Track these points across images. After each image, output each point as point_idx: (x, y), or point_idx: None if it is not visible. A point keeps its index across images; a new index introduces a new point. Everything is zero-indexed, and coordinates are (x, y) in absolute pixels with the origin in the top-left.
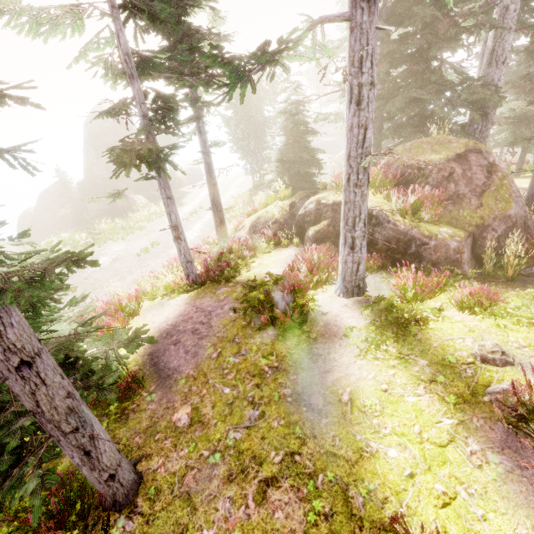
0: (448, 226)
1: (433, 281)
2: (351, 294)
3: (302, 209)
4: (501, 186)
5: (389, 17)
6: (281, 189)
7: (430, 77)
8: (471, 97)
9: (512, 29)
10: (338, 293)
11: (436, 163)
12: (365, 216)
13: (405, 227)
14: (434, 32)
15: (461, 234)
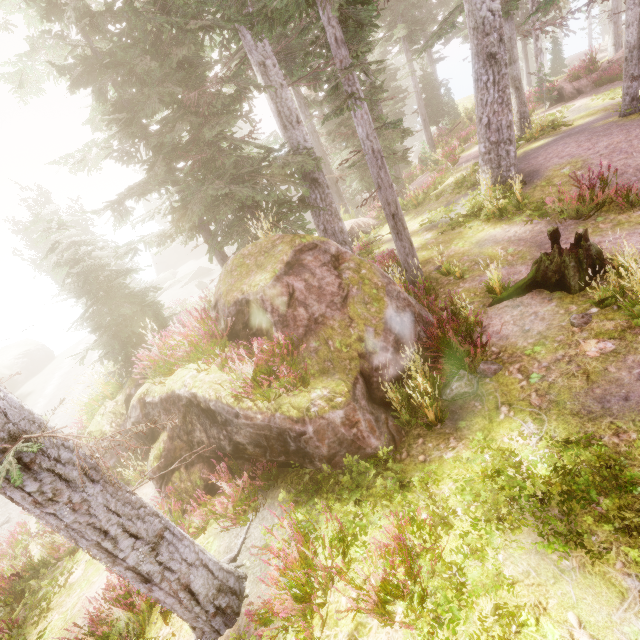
0: (323, 379)
1: (316, 581)
2: (215, 634)
3: (129, 420)
4: (362, 280)
5: (130, 107)
6: (99, 386)
7: (225, 162)
8: (283, 170)
9: (284, 85)
10: (194, 635)
11: (264, 290)
12: (121, 526)
13: (262, 416)
14: (196, 110)
15: (343, 388)
